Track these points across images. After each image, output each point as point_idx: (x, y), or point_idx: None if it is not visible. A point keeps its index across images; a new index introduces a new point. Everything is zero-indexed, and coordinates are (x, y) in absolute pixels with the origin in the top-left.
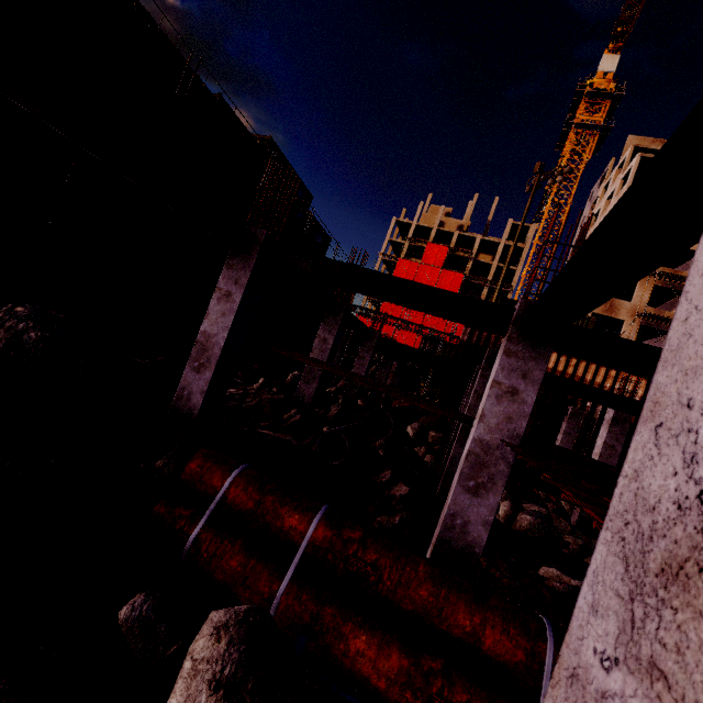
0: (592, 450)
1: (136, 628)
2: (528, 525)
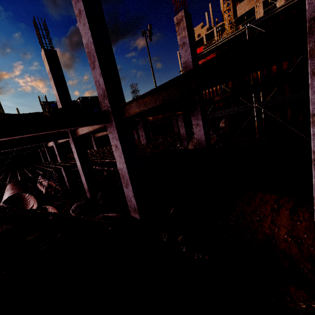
0: None
1: None
2: None
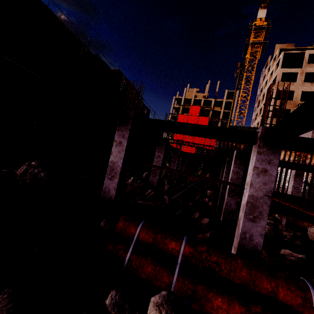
0: (284, 190)
1: (115, 308)
2: (268, 230)
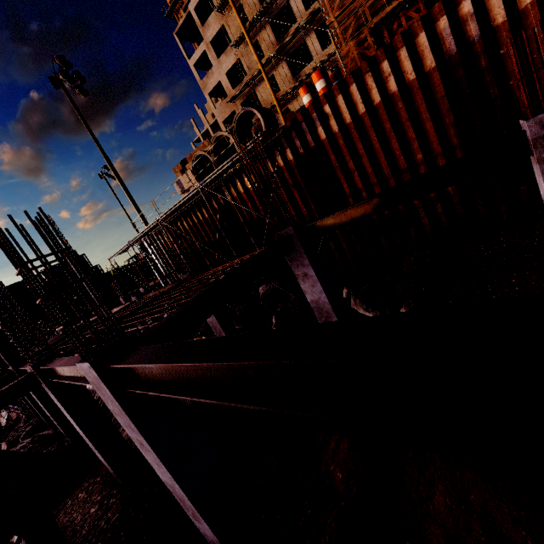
0: None
1: None
2: None
